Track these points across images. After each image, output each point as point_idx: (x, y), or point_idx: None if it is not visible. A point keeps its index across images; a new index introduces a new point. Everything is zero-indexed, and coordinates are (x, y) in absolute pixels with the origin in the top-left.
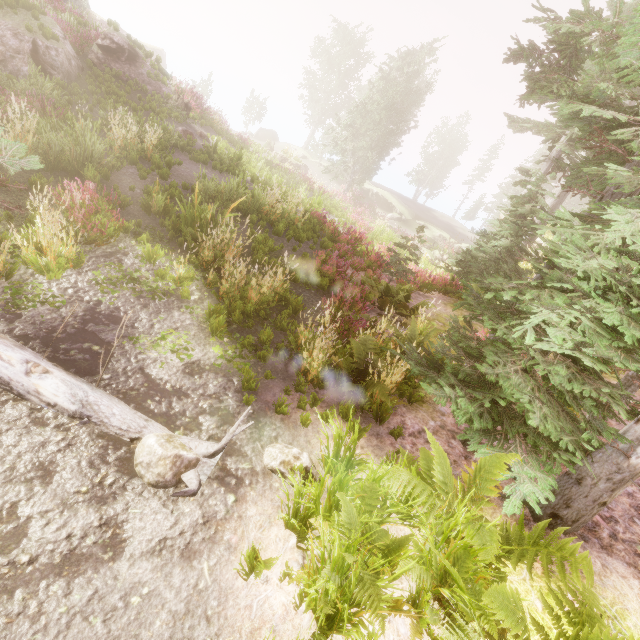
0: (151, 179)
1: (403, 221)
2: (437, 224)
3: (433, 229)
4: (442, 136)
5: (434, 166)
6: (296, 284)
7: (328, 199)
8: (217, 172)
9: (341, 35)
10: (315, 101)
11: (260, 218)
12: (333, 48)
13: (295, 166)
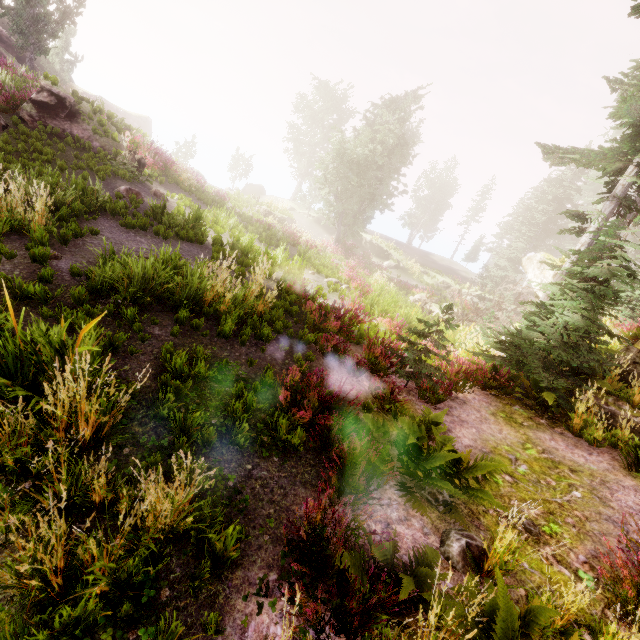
0: (14, 265)
1: (401, 268)
2: (438, 269)
3: (435, 275)
4: (431, 180)
5: (426, 209)
6: (242, 449)
7: (315, 256)
8: (160, 239)
9: (322, 92)
10: (300, 154)
11: (201, 308)
12: (315, 104)
13: (280, 219)
